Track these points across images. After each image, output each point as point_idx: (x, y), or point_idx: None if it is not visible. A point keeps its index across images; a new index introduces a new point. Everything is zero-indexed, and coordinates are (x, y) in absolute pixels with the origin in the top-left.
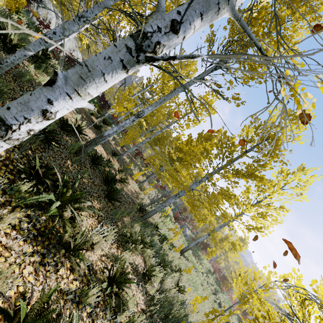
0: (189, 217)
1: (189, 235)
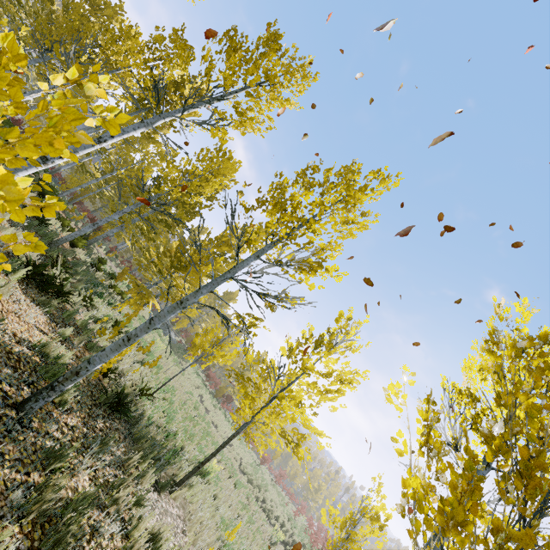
0: (184, 329)
1: (175, 340)
